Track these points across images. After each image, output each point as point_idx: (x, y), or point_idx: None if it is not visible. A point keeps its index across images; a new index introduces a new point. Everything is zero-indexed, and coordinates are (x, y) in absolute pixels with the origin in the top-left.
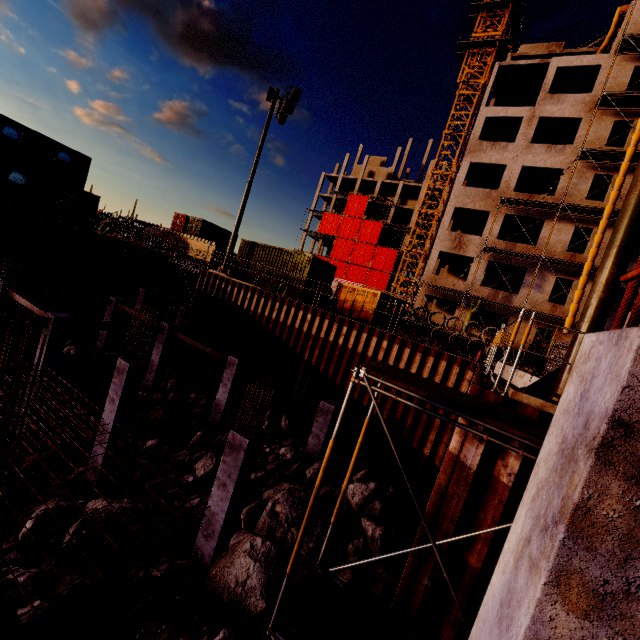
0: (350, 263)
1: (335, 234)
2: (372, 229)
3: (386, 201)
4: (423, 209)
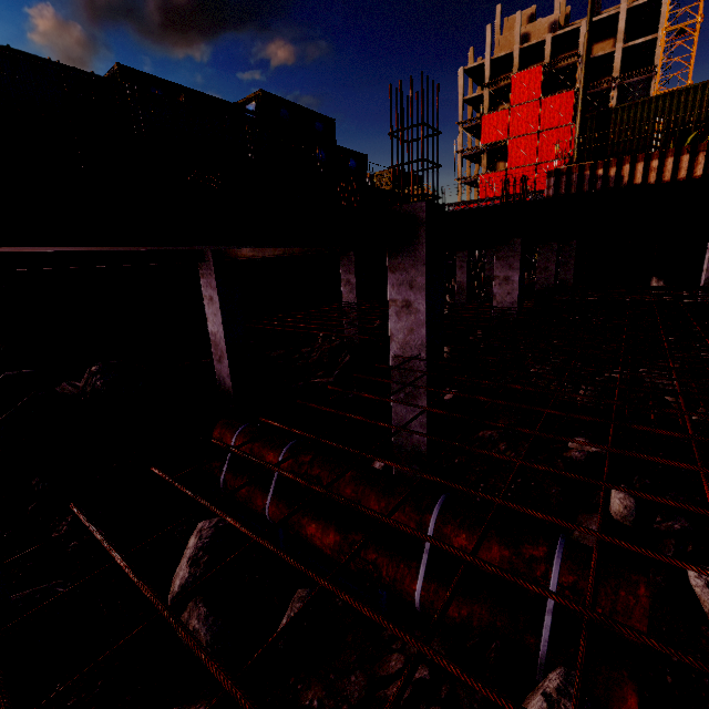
0: (538, 164)
1: (506, 137)
2: (559, 106)
3: (567, 60)
4: (629, 43)
